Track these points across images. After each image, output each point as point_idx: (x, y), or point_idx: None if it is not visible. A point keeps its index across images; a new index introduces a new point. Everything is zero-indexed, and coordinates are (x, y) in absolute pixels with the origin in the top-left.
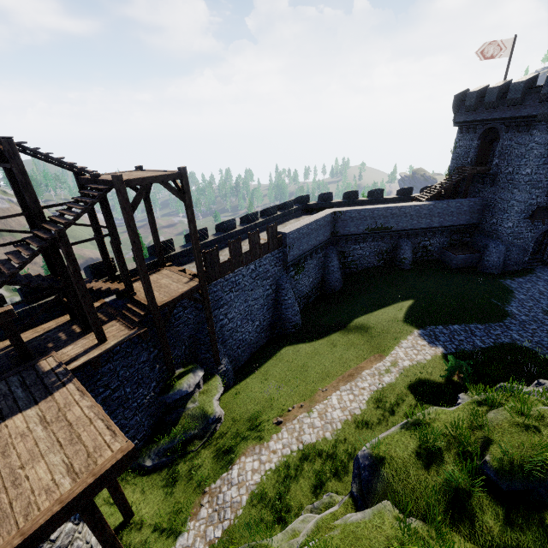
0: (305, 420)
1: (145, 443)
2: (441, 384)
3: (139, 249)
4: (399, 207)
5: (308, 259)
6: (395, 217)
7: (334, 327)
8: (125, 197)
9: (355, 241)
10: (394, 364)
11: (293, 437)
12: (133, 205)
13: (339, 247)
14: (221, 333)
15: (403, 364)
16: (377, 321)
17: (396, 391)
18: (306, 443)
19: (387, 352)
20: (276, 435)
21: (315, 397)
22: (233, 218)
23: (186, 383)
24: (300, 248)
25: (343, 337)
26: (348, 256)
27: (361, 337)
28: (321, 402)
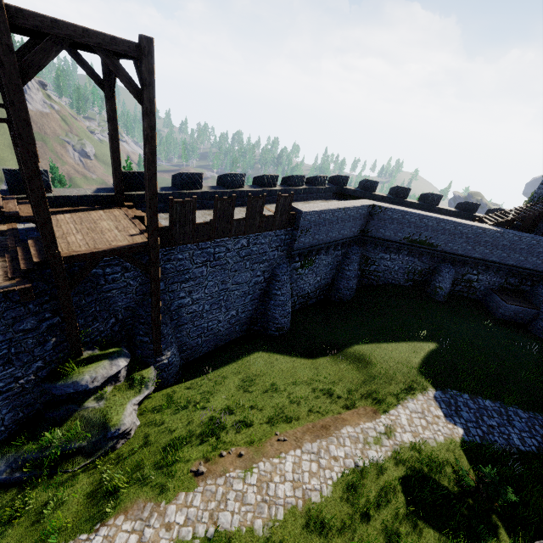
0: (235, 484)
1: (0, 444)
2: (450, 492)
3: (29, 152)
4: (456, 223)
5: (322, 254)
6: (446, 234)
7: (326, 346)
8: (4, 41)
9: (387, 249)
10: (389, 432)
11: (206, 510)
12: (25, 65)
13: (365, 249)
14: (177, 314)
15: (402, 437)
16: (382, 358)
17: (380, 481)
18: (221, 527)
19: (384, 408)
20: (185, 495)
21: (265, 446)
22: (242, 173)
23: (90, 374)
24: (315, 237)
25: (333, 364)
26: (371, 264)
27: (356, 373)
28: (269, 460)
